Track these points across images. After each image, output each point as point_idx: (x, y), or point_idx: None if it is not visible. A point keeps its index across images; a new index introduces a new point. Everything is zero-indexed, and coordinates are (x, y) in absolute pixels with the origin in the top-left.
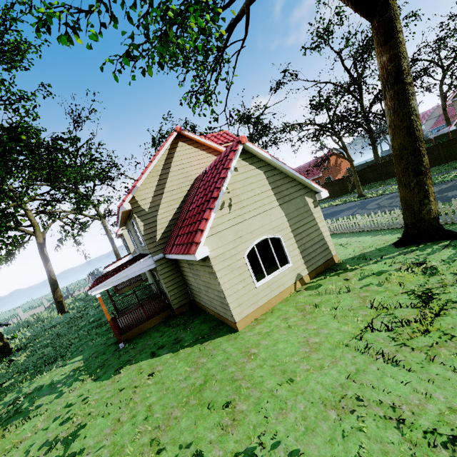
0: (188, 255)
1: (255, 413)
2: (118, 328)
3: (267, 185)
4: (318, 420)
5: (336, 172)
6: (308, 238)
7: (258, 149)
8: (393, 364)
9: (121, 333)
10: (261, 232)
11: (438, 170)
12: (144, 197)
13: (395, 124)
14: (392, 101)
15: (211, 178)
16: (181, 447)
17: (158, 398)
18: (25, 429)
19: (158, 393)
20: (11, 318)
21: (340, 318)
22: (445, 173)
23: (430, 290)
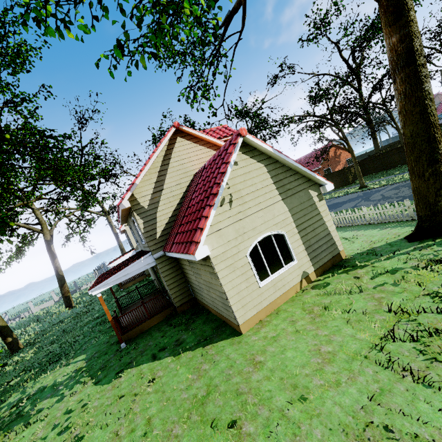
0: (188, 255)
1: (264, 437)
2: (119, 327)
3: (269, 179)
4: None
5: (336, 163)
6: (314, 233)
7: (259, 142)
8: (425, 384)
9: (123, 332)
10: (264, 228)
11: None
12: (143, 194)
13: (406, 110)
14: (403, 84)
15: (210, 173)
16: None
17: (158, 410)
18: (24, 437)
19: (158, 403)
20: (24, 311)
21: (354, 323)
22: None
23: None
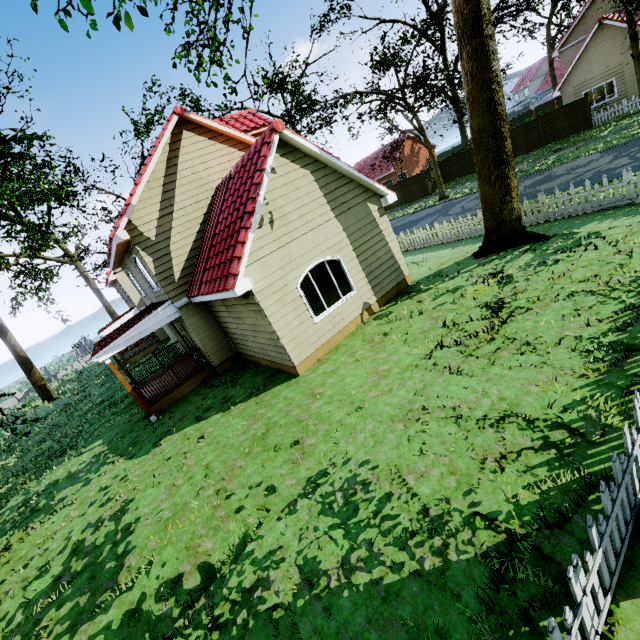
0: (226, 293)
1: (325, 443)
2: (144, 399)
3: (317, 190)
4: (386, 434)
5: (413, 165)
6: (375, 257)
7: (301, 139)
8: (458, 374)
9: (150, 404)
10: (315, 254)
11: (535, 155)
12: (146, 220)
13: (473, 96)
14: (470, 62)
15: (240, 185)
16: (251, 488)
17: (216, 456)
18: (54, 522)
19: (214, 452)
20: None
21: (410, 343)
22: (542, 160)
23: (502, 300)
